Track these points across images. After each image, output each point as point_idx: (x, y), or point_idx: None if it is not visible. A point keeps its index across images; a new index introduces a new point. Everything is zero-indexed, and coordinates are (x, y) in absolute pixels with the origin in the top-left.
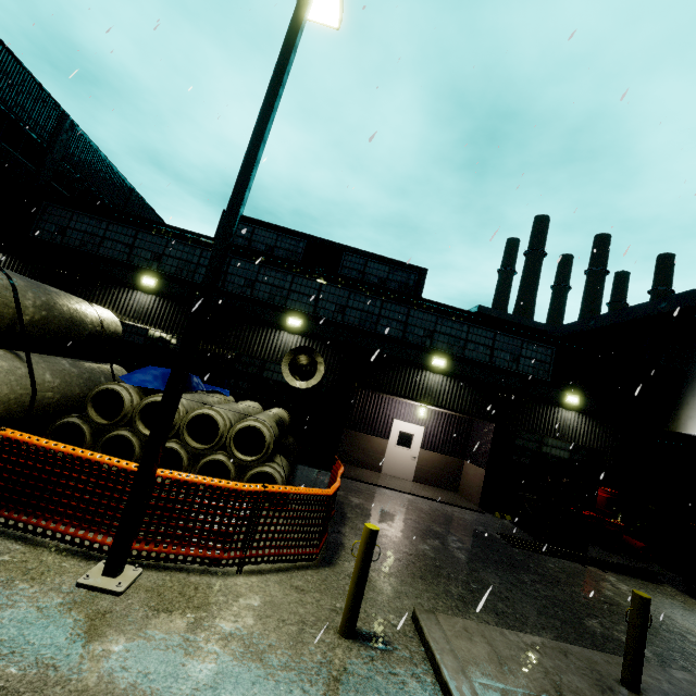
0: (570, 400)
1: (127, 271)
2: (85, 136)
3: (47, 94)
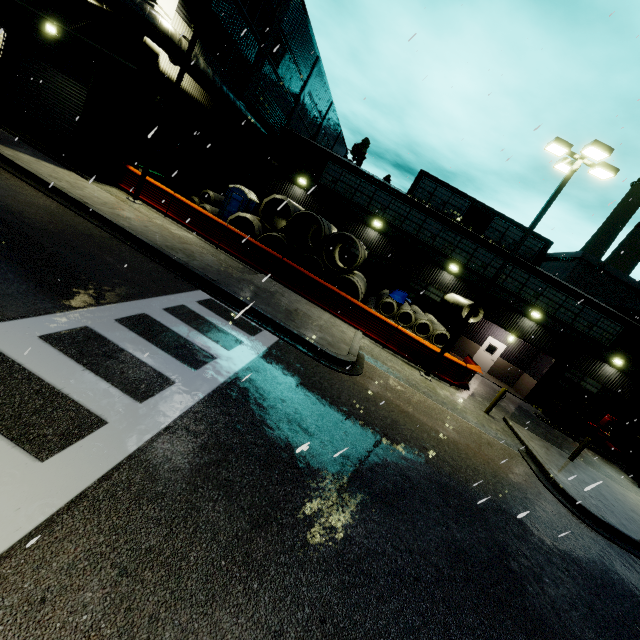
0: (616, 362)
1: (366, 214)
2: (322, 69)
3: (315, 45)
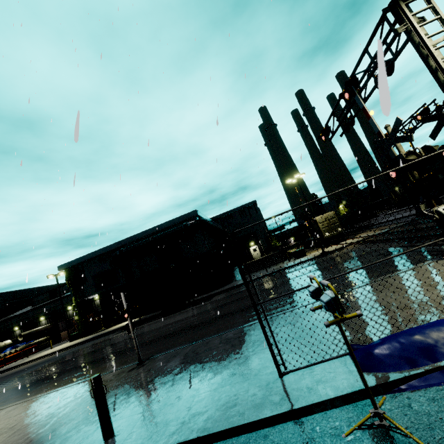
0: (96, 298)
1: (13, 328)
2: (7, 292)
3: None
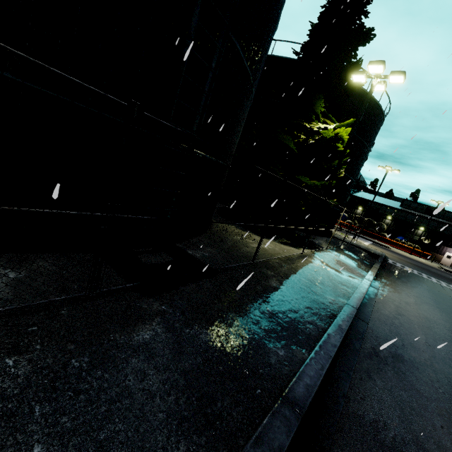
0: None
1: (384, 215)
2: None
3: None
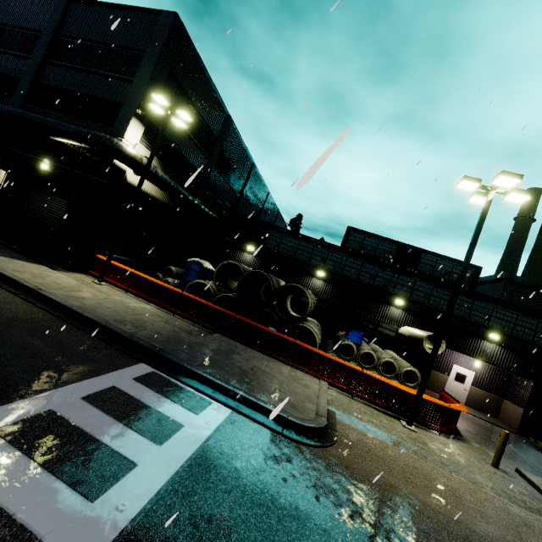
0: None
1: (309, 267)
2: (258, 172)
3: (250, 157)
